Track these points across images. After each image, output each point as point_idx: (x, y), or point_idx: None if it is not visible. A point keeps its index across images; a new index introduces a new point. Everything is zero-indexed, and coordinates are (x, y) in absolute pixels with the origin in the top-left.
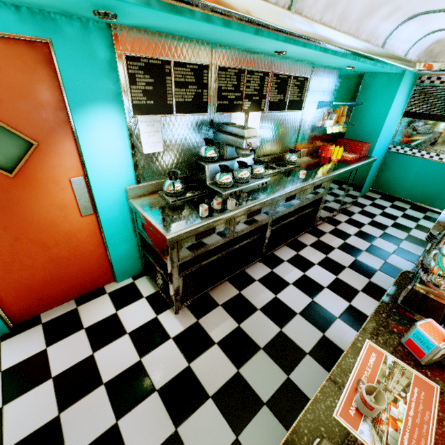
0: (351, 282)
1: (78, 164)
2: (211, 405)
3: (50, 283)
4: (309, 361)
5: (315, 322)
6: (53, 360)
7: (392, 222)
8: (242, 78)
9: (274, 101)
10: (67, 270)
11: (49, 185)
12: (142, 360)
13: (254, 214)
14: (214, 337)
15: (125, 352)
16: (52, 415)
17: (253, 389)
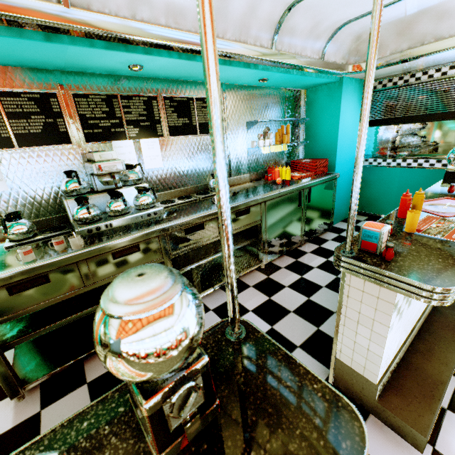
0: (289, 334)
1: None
2: None
3: None
4: None
5: None
6: None
7: None
8: (115, 104)
9: (176, 126)
10: None
11: None
12: None
13: (126, 253)
14: None
15: None
16: None
17: None
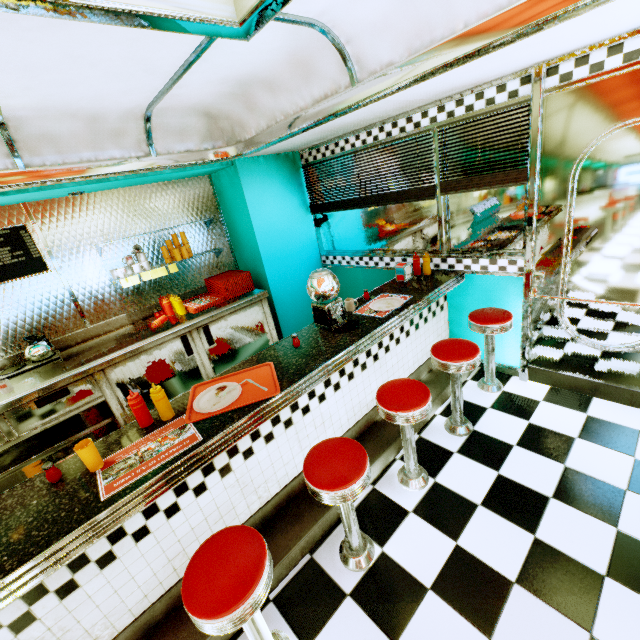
0: None
1: None
2: None
3: None
4: None
5: None
6: None
7: None
8: None
9: None
10: None
11: None
12: None
13: None
14: None
15: None
16: None
17: None
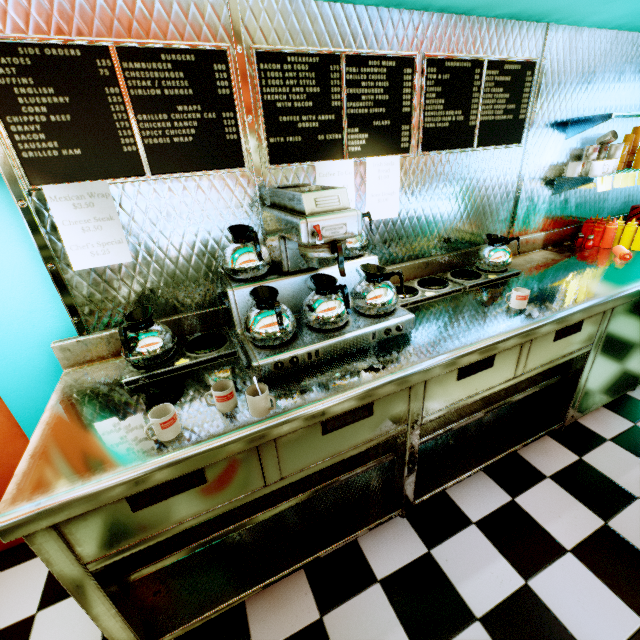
0: None
1: None
2: None
3: None
4: None
5: None
6: None
7: None
8: (333, 78)
9: (437, 128)
10: None
11: None
12: None
13: (347, 419)
14: None
15: None
16: None
17: None
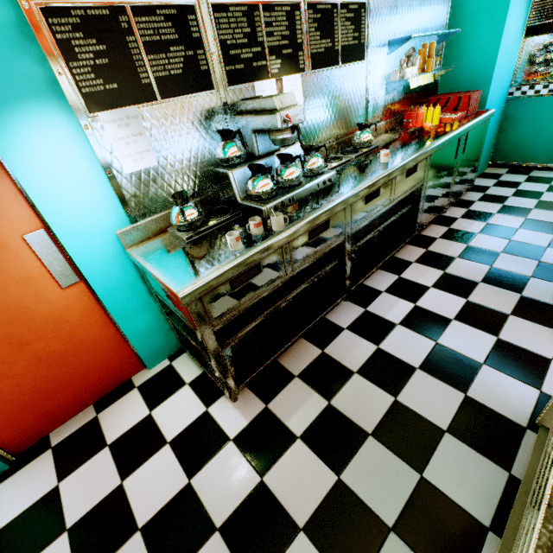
0: (492, 304)
1: (29, 211)
2: (304, 543)
3: (48, 391)
4: (451, 444)
5: (447, 377)
6: (68, 501)
7: (535, 201)
8: (257, 21)
9: (318, 53)
10: (67, 368)
11: None
12: (191, 482)
13: (319, 231)
14: (294, 428)
15: (166, 474)
16: None
17: (368, 506)
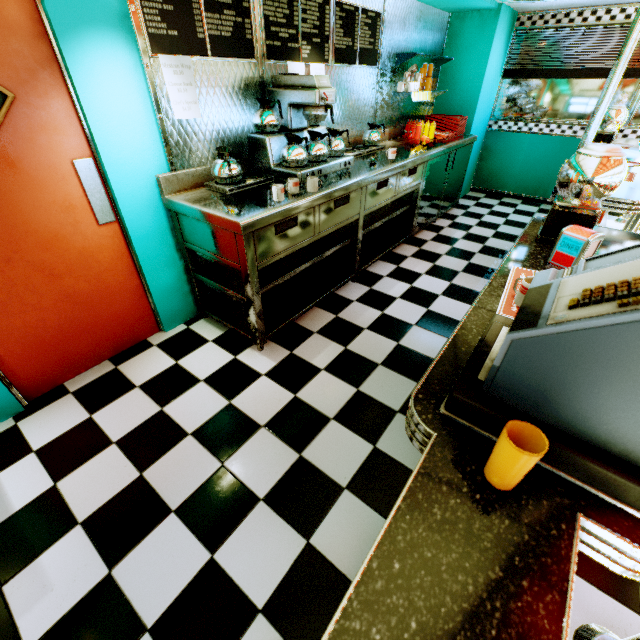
0: (469, 285)
1: (81, 136)
2: (335, 425)
3: (69, 334)
4: None
5: (436, 329)
6: (108, 426)
7: (503, 220)
8: (295, 5)
9: (340, 48)
10: (90, 313)
11: (42, 170)
12: (232, 403)
13: (341, 203)
14: (318, 364)
15: (206, 400)
16: (132, 477)
17: (381, 402)
